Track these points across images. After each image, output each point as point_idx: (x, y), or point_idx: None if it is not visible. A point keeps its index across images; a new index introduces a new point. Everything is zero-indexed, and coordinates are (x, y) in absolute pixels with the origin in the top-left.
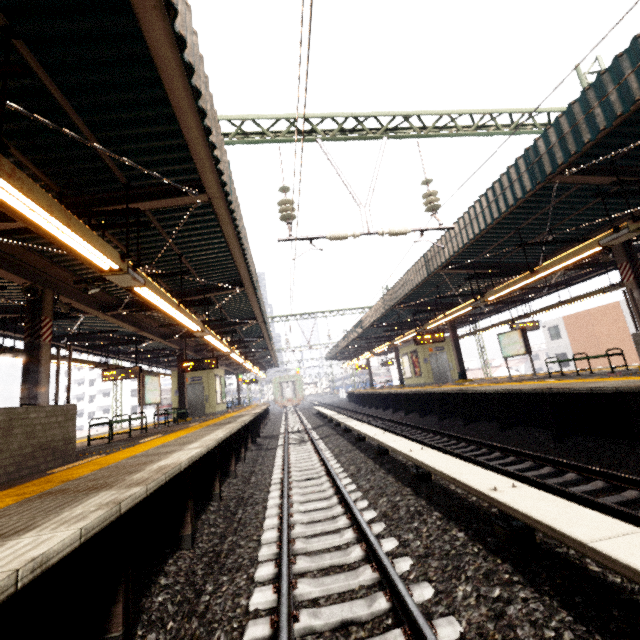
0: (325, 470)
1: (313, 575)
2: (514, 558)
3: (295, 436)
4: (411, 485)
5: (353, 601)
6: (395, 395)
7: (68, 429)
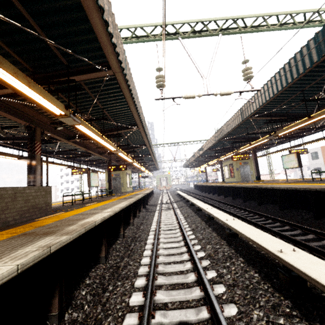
0: (179, 225)
1: (166, 287)
2: (292, 297)
3: (165, 205)
4: (226, 239)
5: (187, 309)
6: (219, 187)
7: (47, 198)
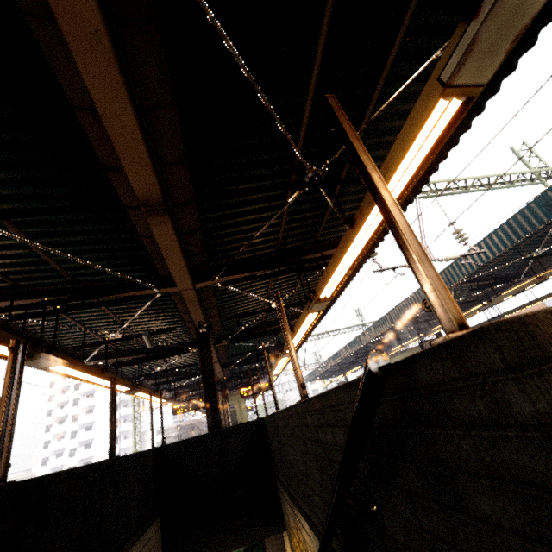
0: None
1: None
2: None
3: None
4: None
5: None
6: None
7: None
